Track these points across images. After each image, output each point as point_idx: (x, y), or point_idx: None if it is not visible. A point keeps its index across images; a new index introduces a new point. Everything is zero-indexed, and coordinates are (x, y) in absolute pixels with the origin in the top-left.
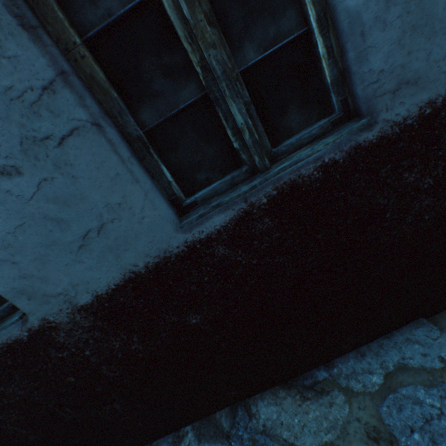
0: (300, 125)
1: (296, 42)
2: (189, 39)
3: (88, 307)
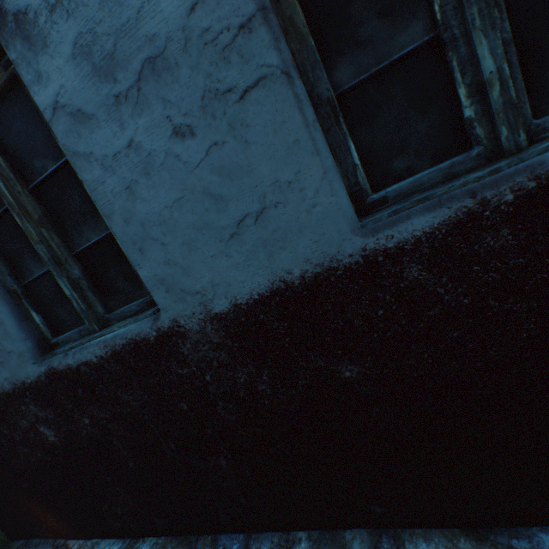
0: None
1: None
2: None
3: (222, 318)
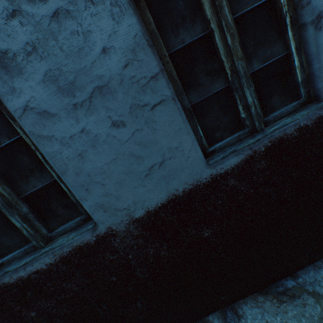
0: (279, 105)
1: (280, 59)
2: (226, 55)
3: (140, 220)
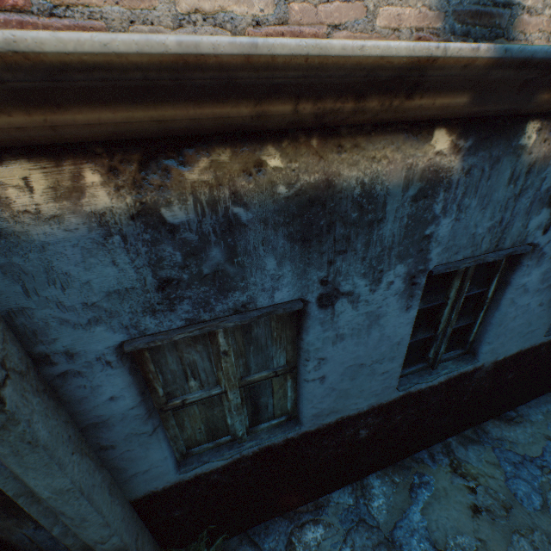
0: None
1: None
2: None
3: (497, 362)
